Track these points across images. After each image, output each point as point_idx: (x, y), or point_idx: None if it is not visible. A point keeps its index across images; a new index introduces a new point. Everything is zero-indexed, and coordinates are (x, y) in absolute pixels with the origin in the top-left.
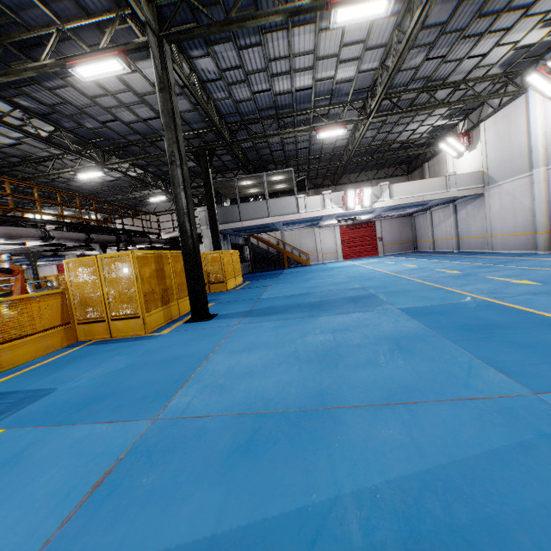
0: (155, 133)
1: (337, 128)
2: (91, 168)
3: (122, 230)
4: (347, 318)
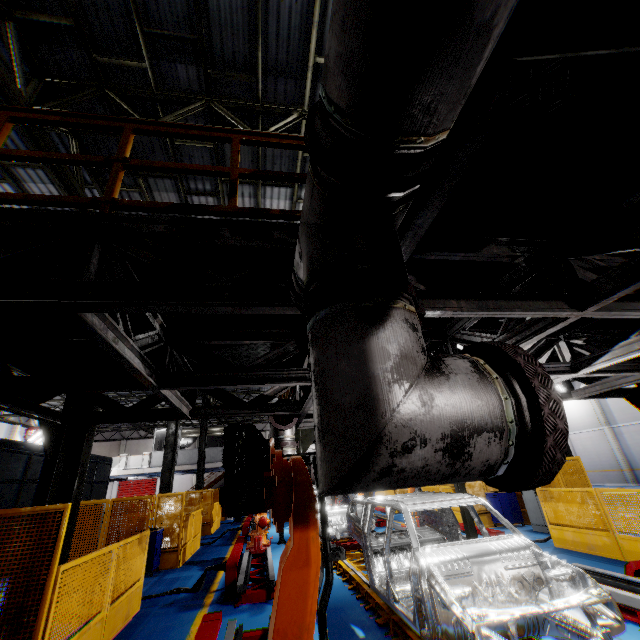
0: None
1: None
2: None
3: None
4: None
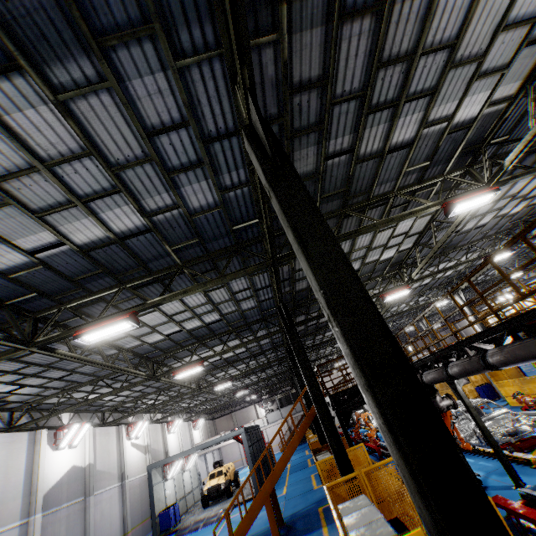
0: None
1: (440, 324)
2: (341, 359)
3: None
4: None
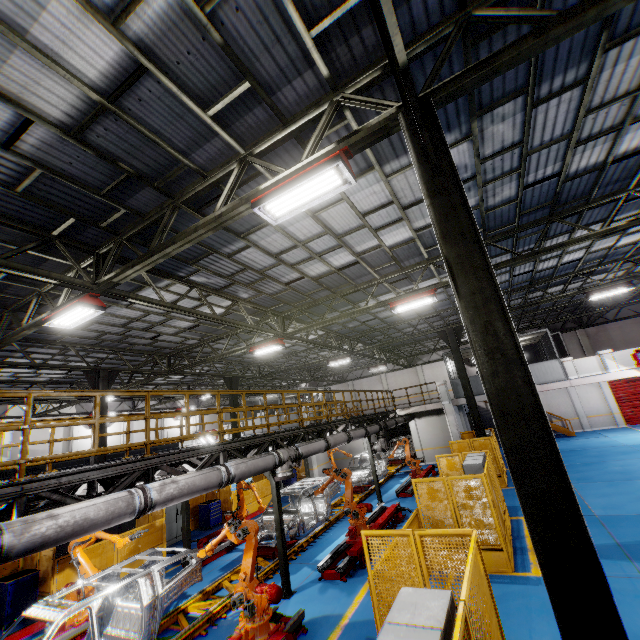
0: (400, 320)
1: (618, 288)
2: (341, 356)
3: (375, 415)
4: None
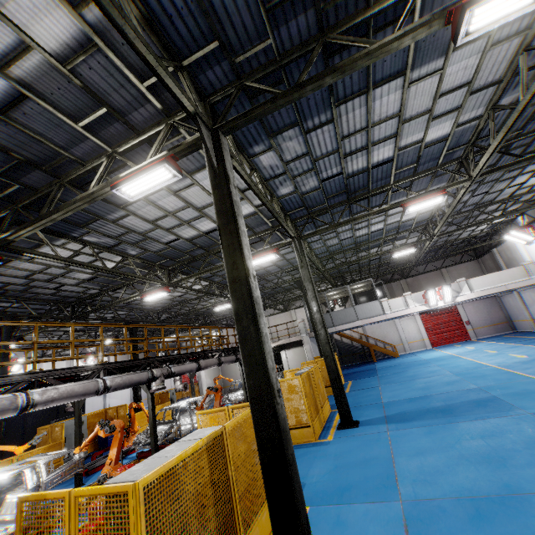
0: (268, 273)
1: (408, 249)
2: (224, 302)
3: None
4: (485, 423)
